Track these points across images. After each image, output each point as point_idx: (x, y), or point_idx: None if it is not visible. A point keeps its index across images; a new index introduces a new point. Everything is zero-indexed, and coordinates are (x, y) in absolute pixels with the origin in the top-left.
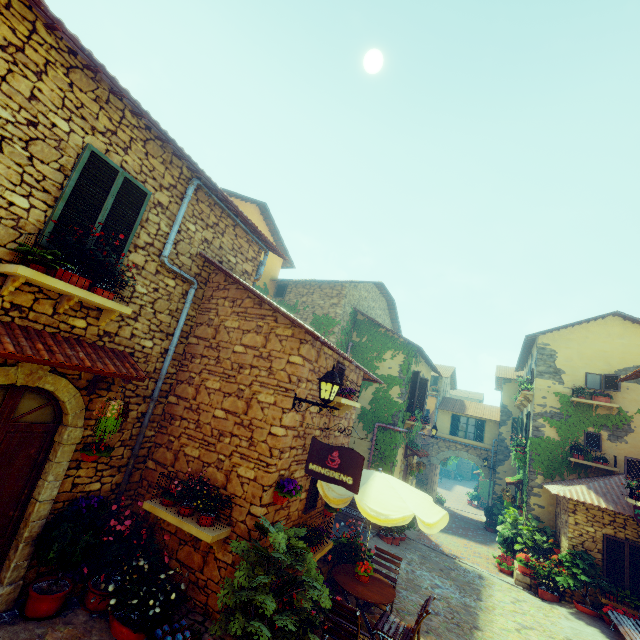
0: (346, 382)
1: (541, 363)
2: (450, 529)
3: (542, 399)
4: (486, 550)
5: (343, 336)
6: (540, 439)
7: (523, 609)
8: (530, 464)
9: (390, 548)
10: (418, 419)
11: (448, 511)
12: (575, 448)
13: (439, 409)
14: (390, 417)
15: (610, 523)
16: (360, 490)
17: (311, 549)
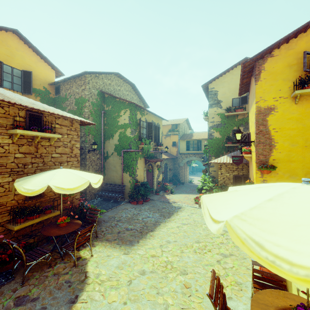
0: (53, 125)
1: (211, 99)
2: (185, 192)
3: (212, 119)
4: (196, 196)
5: (95, 108)
6: (212, 139)
7: (191, 217)
8: (208, 153)
9: (133, 206)
10: (148, 144)
11: (191, 185)
12: (228, 139)
13: (180, 140)
14: (128, 145)
15: (236, 169)
16: (24, 180)
17: (31, 218)
